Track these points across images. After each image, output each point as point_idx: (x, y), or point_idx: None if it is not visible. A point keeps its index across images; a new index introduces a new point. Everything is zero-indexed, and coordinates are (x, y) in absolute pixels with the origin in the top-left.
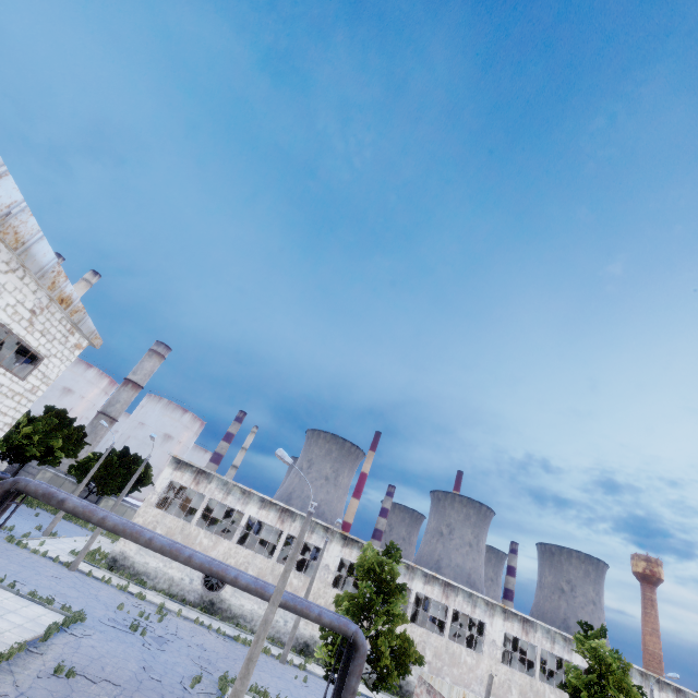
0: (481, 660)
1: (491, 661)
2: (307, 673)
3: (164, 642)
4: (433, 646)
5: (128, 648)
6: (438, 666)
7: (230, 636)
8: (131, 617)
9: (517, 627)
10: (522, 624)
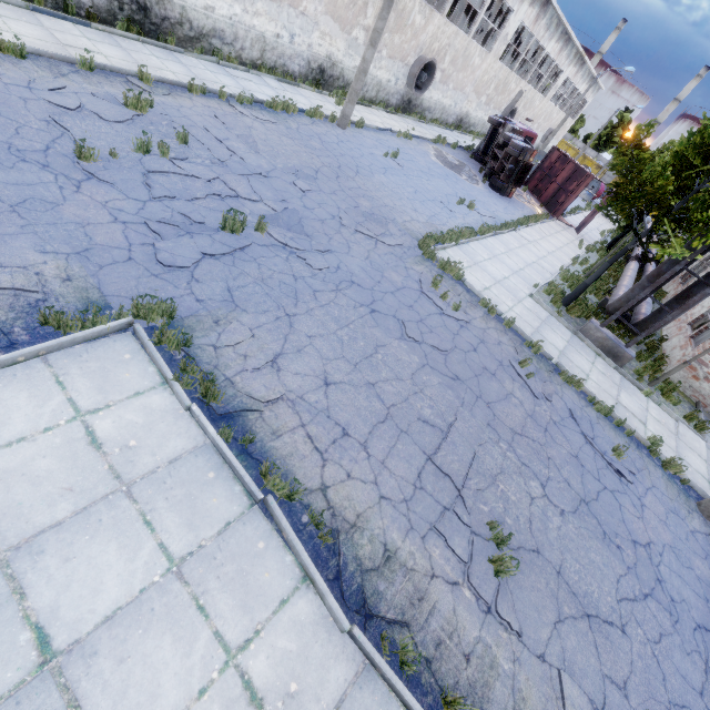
0: (486, 60)
1: (493, 60)
2: (365, 131)
3: (301, 224)
4: (455, 50)
5: (323, 305)
6: (450, 74)
7: (256, 101)
8: (142, 172)
9: (534, 15)
10: (540, 10)
